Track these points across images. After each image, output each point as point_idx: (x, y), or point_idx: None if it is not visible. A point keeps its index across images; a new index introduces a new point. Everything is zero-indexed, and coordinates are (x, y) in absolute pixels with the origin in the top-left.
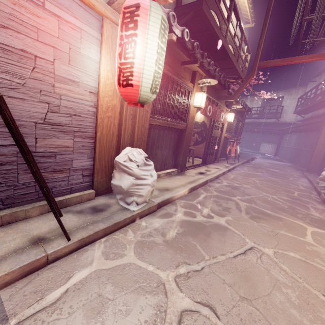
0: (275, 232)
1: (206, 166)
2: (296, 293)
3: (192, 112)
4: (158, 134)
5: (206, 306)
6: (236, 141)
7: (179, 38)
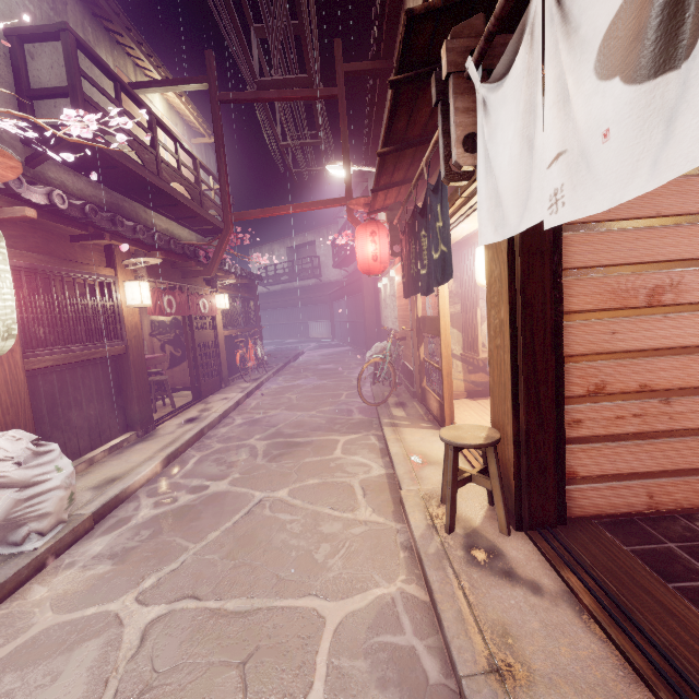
0: (299, 464)
1: (203, 403)
2: (302, 522)
3: (131, 318)
4: (59, 382)
5: (184, 599)
6: (252, 338)
7: (45, 205)
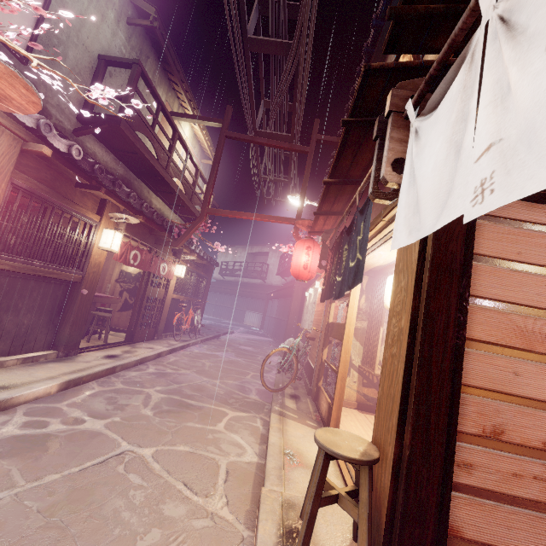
0: (179, 426)
1: (131, 346)
2: (148, 492)
3: (98, 257)
4: (9, 286)
5: None
6: (194, 307)
7: (64, 153)
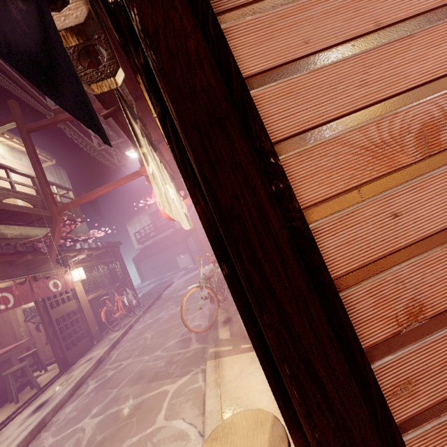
0: None
1: (67, 372)
2: None
3: None
4: None
5: None
6: (119, 291)
7: None
